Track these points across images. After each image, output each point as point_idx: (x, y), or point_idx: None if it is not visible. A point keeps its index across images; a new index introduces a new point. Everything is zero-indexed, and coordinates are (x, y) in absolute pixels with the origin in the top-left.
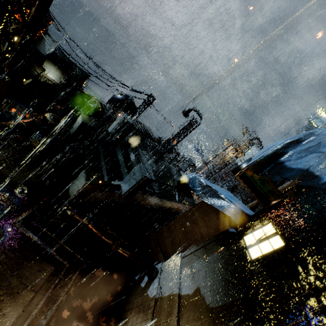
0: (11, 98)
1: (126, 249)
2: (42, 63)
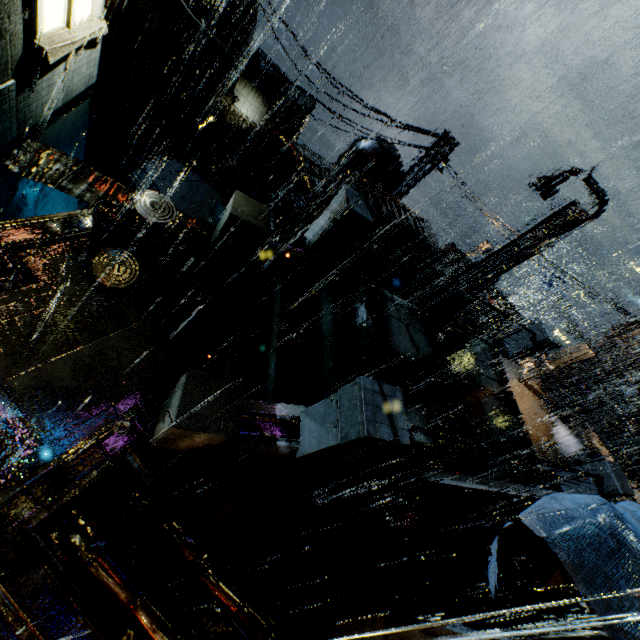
0: (175, 159)
1: None
2: (232, 87)
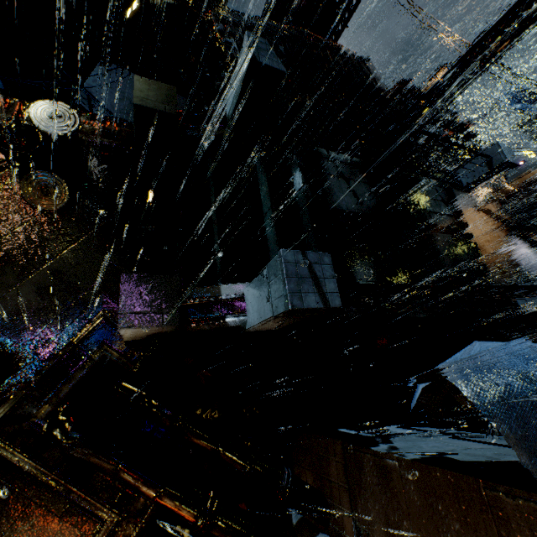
0: (113, 64)
1: (234, 532)
2: None
